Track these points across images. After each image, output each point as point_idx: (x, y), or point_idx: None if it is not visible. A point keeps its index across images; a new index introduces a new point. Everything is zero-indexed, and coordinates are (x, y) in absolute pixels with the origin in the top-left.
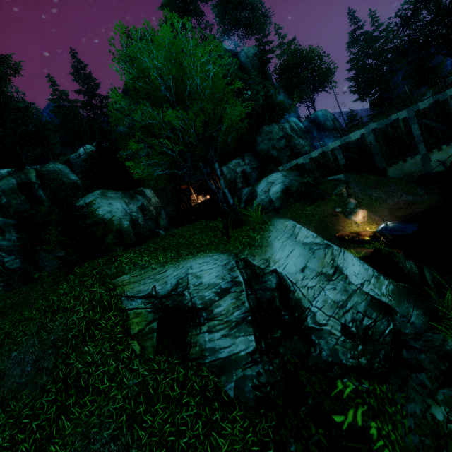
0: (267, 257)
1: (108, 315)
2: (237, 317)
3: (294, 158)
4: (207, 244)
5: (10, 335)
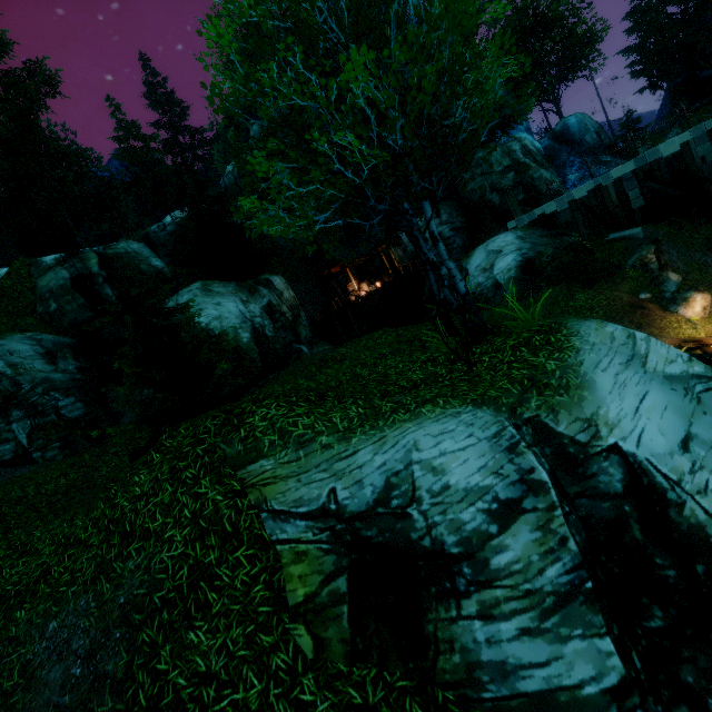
0: (587, 414)
1: (234, 556)
2: (556, 582)
3: (531, 206)
4: (425, 381)
5: (49, 576)
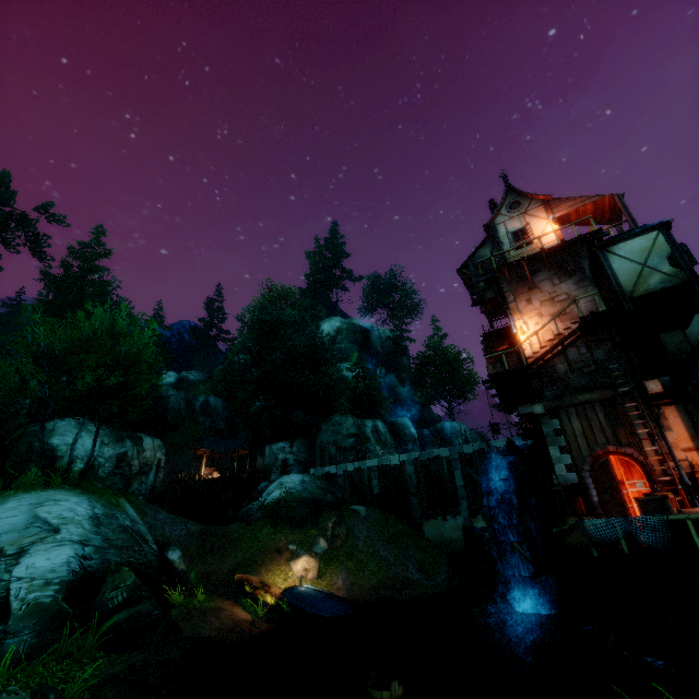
0: None
1: None
2: None
3: None
4: None
5: None
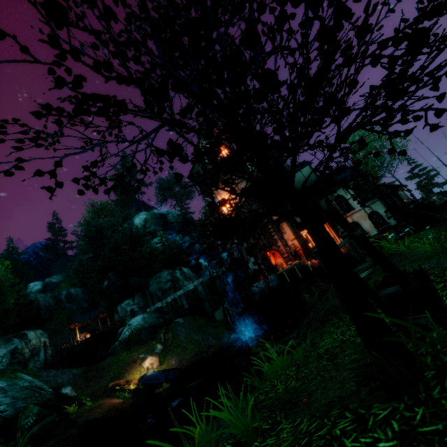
0: None
1: None
2: None
3: None
4: None
5: None
